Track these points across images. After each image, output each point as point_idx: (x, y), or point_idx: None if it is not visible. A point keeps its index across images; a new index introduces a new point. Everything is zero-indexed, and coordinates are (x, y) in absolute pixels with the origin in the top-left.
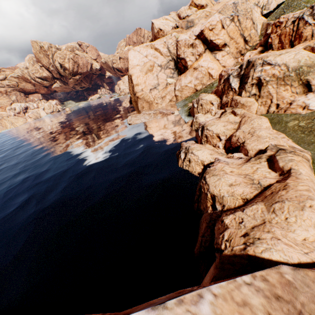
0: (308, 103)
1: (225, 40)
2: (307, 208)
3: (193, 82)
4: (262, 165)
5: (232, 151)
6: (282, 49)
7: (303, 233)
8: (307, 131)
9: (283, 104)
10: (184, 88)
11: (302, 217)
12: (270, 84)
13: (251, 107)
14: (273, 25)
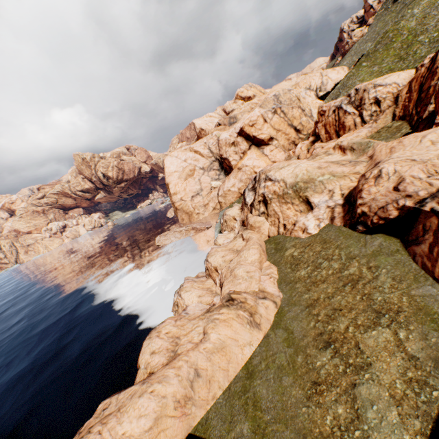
0: (307, 224)
1: (270, 133)
2: (147, 394)
3: (237, 186)
4: (203, 322)
5: None
6: (331, 139)
7: (127, 425)
8: (295, 264)
9: (289, 224)
10: (227, 193)
11: (135, 406)
12: (274, 202)
13: (261, 227)
14: (318, 114)
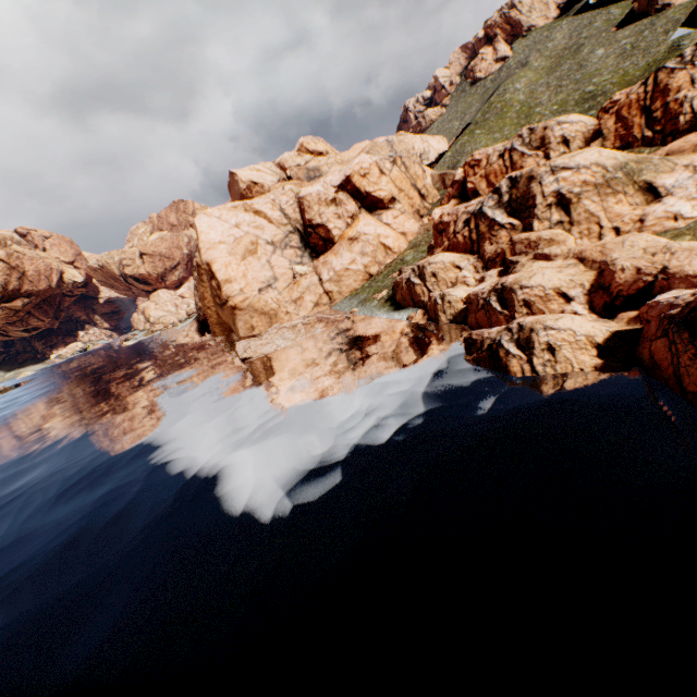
0: (675, 210)
1: (391, 191)
2: None
3: (360, 261)
4: None
5: (622, 309)
6: None
7: None
8: None
9: (626, 224)
10: (343, 275)
11: None
12: (587, 198)
13: (565, 242)
14: (466, 165)
